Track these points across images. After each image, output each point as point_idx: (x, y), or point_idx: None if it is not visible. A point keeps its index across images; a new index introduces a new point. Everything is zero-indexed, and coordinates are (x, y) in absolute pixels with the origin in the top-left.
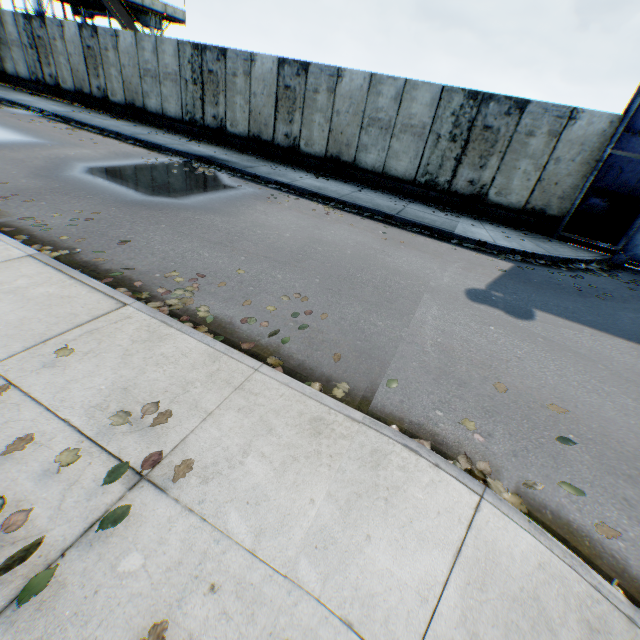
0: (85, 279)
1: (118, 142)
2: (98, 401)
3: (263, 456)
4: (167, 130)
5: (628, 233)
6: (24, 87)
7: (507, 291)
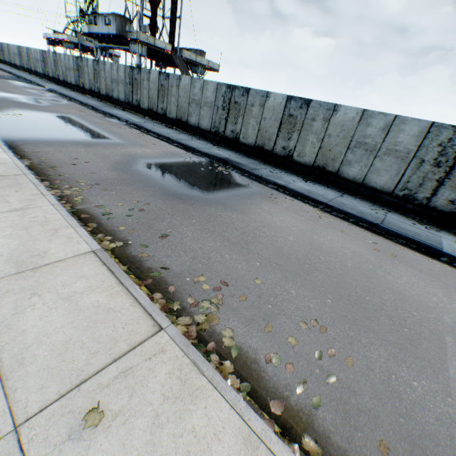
0: (130, 286)
1: (167, 144)
2: None
3: None
4: (198, 137)
5: None
6: (120, 105)
7: None
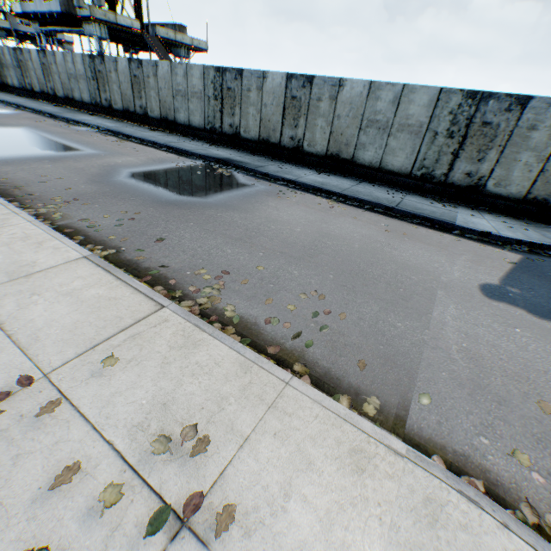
0: (128, 280)
1: (154, 149)
2: (139, 419)
3: (306, 500)
4: (192, 137)
5: None
6: (86, 109)
7: (522, 286)
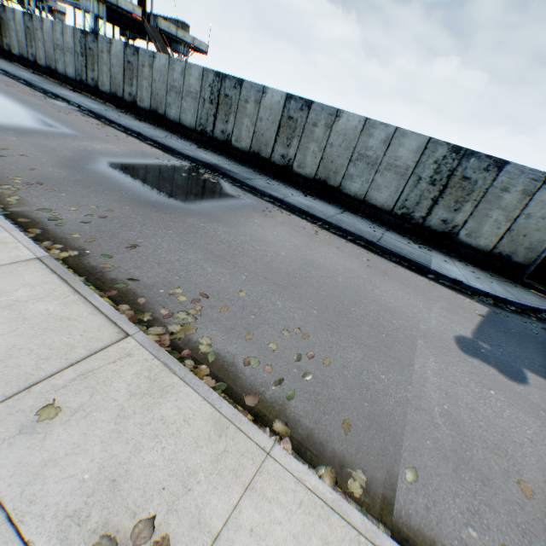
0: (89, 295)
1: (138, 141)
2: (77, 503)
3: None
4: (180, 135)
5: None
6: (69, 84)
7: (492, 342)
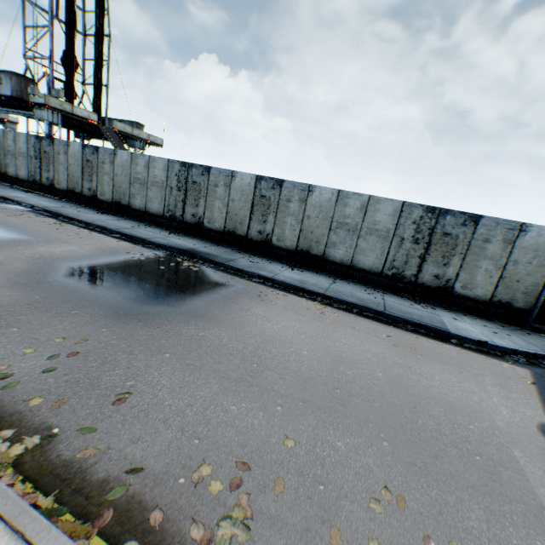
0: None
1: (103, 235)
2: None
3: None
4: (147, 223)
5: None
6: (20, 185)
7: None
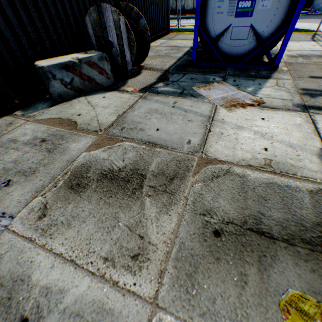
0: None
1: None
2: None
3: None
4: None
5: (312, 3)
6: None
7: None
